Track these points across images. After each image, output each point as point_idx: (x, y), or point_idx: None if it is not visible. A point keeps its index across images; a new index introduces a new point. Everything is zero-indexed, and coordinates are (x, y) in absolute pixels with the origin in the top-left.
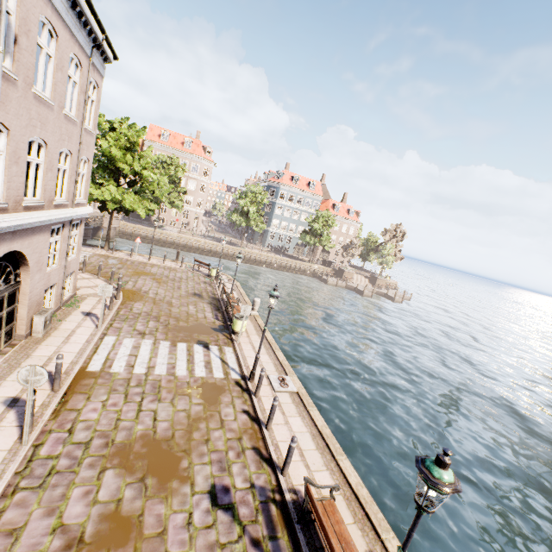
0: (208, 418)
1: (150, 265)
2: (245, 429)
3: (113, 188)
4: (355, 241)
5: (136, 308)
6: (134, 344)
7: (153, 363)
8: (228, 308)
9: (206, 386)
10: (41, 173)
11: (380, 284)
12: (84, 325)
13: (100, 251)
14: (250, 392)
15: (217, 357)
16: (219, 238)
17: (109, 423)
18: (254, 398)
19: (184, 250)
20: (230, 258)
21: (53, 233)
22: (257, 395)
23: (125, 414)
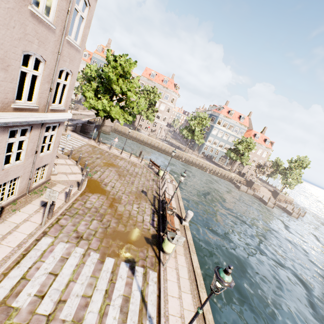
0: None
1: (120, 158)
2: None
3: (105, 101)
4: (268, 163)
5: (90, 201)
6: (64, 254)
7: (66, 293)
8: (164, 215)
9: None
10: None
11: (280, 198)
12: (32, 219)
13: (92, 142)
14: None
15: (138, 290)
16: (172, 142)
17: None
18: None
19: (148, 147)
20: (176, 157)
21: (15, 133)
22: None
23: None
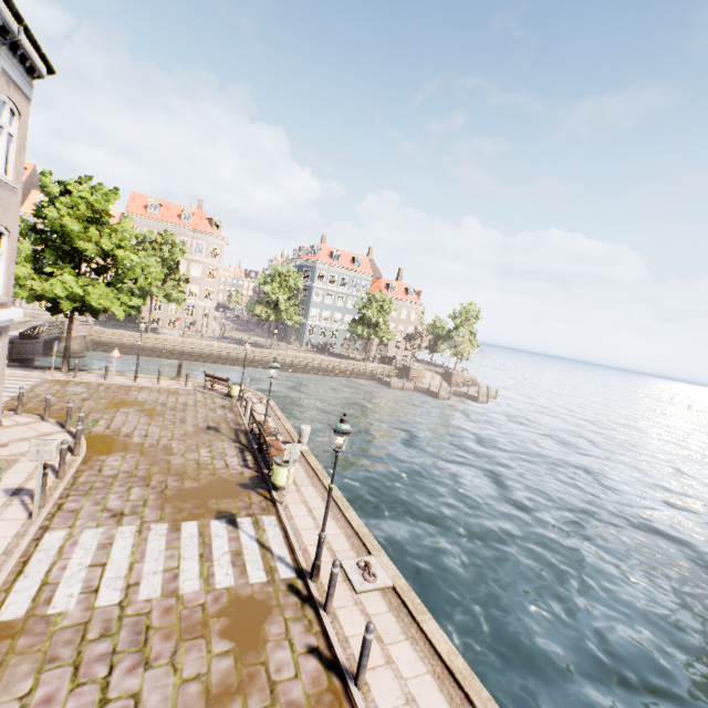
0: (245, 686)
1: (137, 388)
2: (317, 696)
3: (69, 278)
4: (421, 328)
5: (110, 466)
6: (102, 540)
7: (135, 575)
8: (262, 446)
9: (237, 608)
10: None
11: (457, 380)
12: (6, 517)
13: (54, 375)
14: (316, 603)
15: (252, 539)
16: (239, 339)
17: None
18: (324, 617)
19: (190, 360)
20: (257, 365)
21: None
22: (329, 609)
23: None
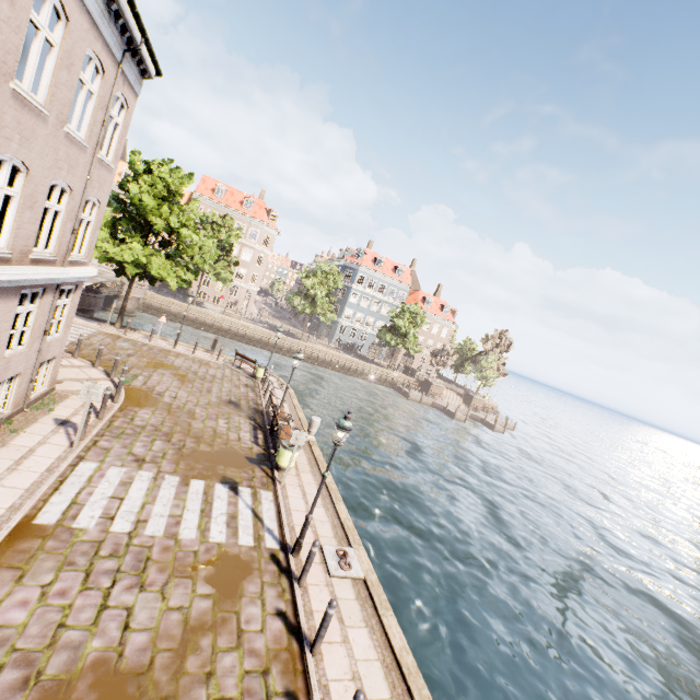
0: (217, 626)
1: (175, 354)
2: (276, 652)
3: (137, 247)
4: (449, 346)
5: (140, 417)
6: (124, 478)
7: (145, 514)
8: (273, 428)
9: (223, 561)
10: (13, 210)
11: (477, 405)
12: (53, 441)
13: (108, 328)
14: (292, 575)
15: (248, 508)
16: (274, 325)
17: (42, 632)
18: (296, 589)
19: (225, 336)
20: (285, 352)
21: (24, 299)
22: (302, 583)
23: (76, 614)
